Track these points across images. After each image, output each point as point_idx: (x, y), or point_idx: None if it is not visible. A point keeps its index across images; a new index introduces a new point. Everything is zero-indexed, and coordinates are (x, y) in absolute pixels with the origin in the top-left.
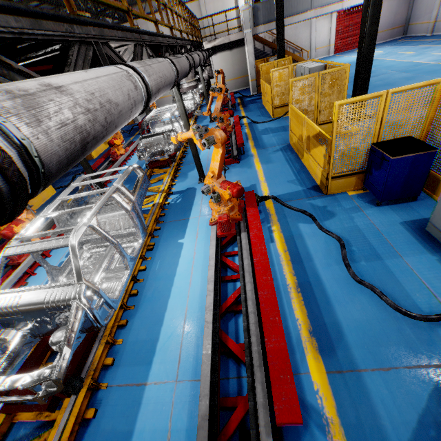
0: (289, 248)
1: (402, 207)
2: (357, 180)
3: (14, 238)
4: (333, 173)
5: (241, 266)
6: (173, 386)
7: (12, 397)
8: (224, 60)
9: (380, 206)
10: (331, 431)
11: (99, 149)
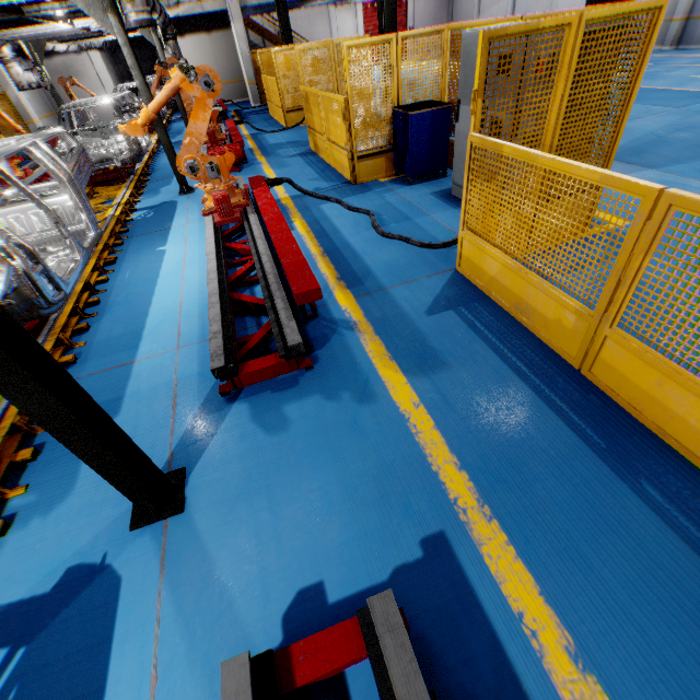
0: (313, 229)
1: (433, 183)
2: (387, 162)
3: None
4: (359, 151)
5: (251, 239)
6: (174, 352)
7: None
8: (201, 50)
9: (412, 185)
10: (358, 328)
11: None
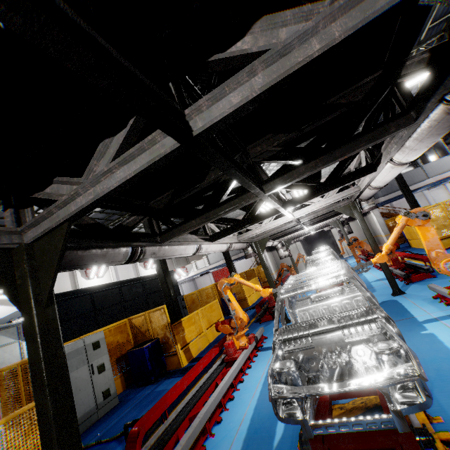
0: None
1: None
2: None
3: (282, 289)
4: None
5: None
6: None
7: (351, 417)
8: None
9: None
10: None
11: (252, 300)
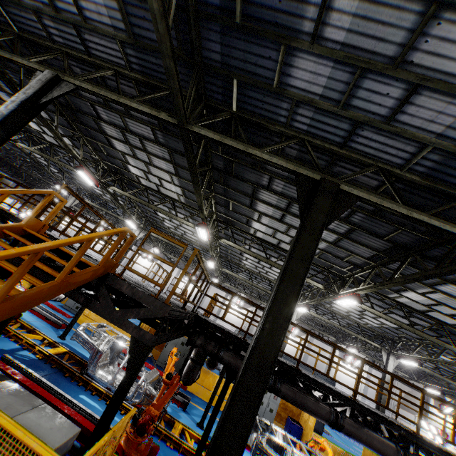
0: None
1: (55, 302)
2: None
3: None
4: None
5: None
6: (36, 322)
7: None
8: None
9: (50, 300)
10: None
11: None
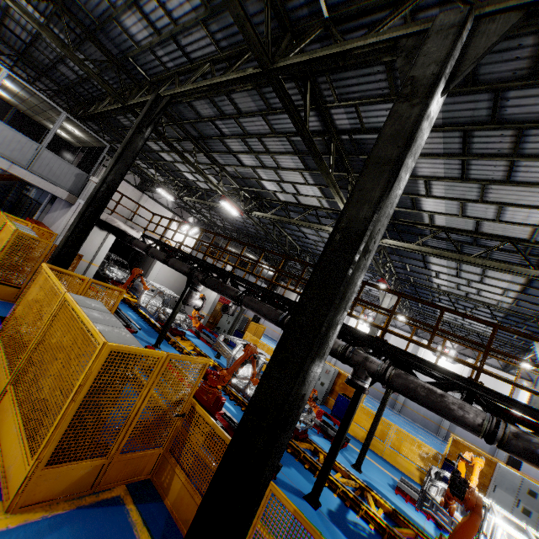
0: None
1: None
2: None
3: None
4: None
5: None
6: None
7: None
8: (172, 272)
9: None
10: None
11: None
